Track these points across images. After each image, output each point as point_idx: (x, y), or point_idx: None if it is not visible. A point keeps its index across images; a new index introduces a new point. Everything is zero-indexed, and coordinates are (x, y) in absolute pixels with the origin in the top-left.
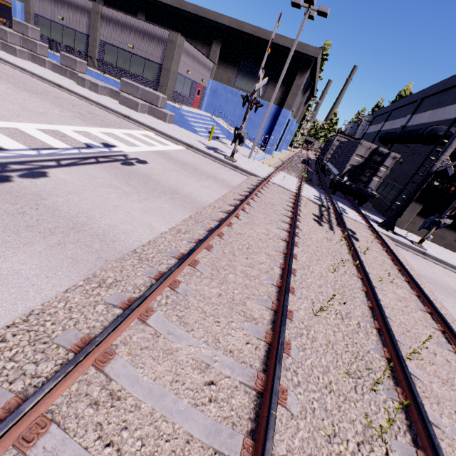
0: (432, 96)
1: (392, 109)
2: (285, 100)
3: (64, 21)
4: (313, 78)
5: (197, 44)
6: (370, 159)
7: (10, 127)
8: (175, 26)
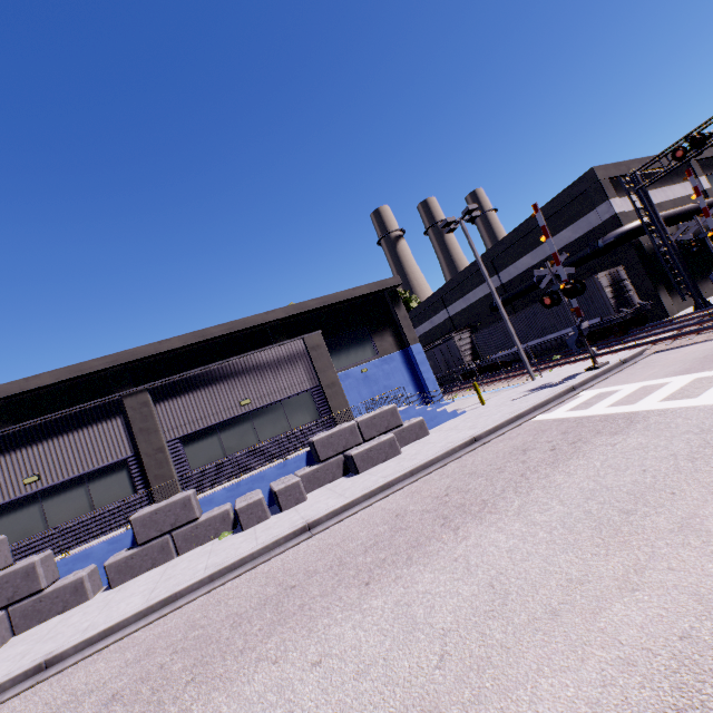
0: (504, 251)
1: (443, 295)
2: (402, 339)
3: (43, 480)
4: None
5: None
6: (613, 283)
7: None
8: (199, 366)
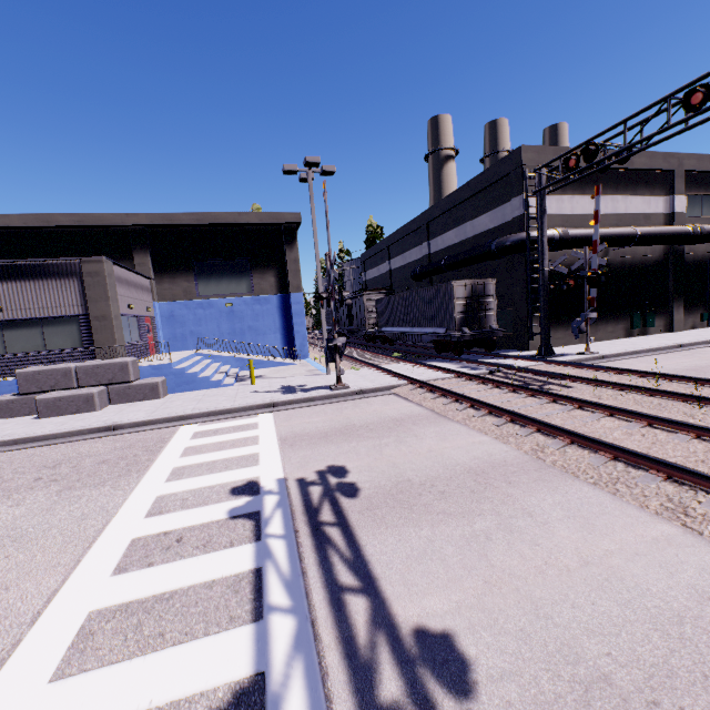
0: (439, 217)
1: (389, 245)
2: (286, 283)
3: None
4: None
5: None
6: (472, 296)
7: (84, 627)
8: (43, 252)
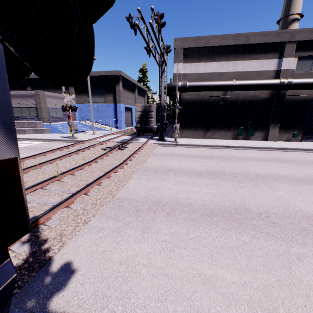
0: None
1: None
2: (116, 99)
3: None
4: (133, 83)
5: (61, 90)
6: (144, 111)
7: None
8: (47, 86)
